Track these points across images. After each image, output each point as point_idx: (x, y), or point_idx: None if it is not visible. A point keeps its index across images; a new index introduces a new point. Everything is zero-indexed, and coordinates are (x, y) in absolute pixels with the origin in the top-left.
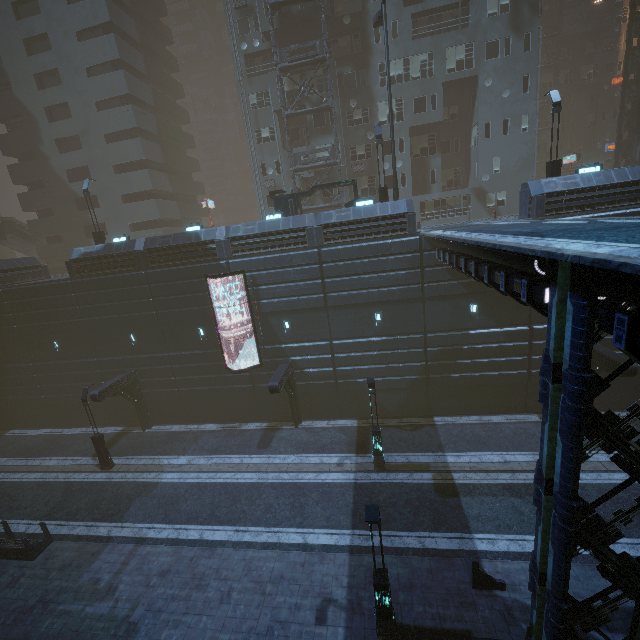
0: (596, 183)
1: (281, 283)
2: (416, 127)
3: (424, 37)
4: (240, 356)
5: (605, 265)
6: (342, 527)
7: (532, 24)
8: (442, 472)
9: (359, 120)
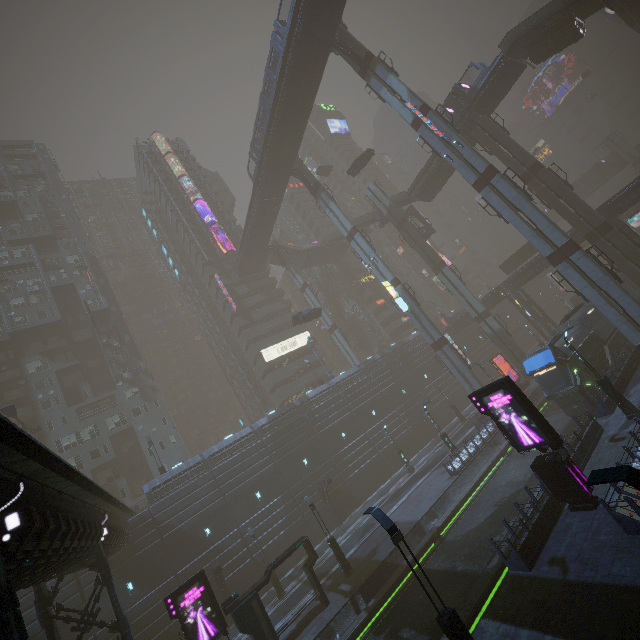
0: (176, 473)
1: None
2: (97, 467)
3: (88, 418)
4: None
5: None
6: None
7: (156, 395)
8: None
9: None
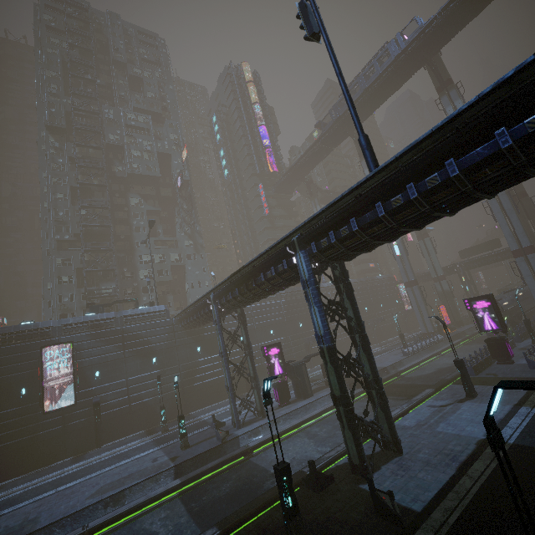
0: None
1: (96, 348)
2: (159, 282)
3: (160, 248)
4: (57, 403)
5: (212, 289)
6: (153, 448)
7: (202, 251)
8: (197, 421)
9: (129, 277)
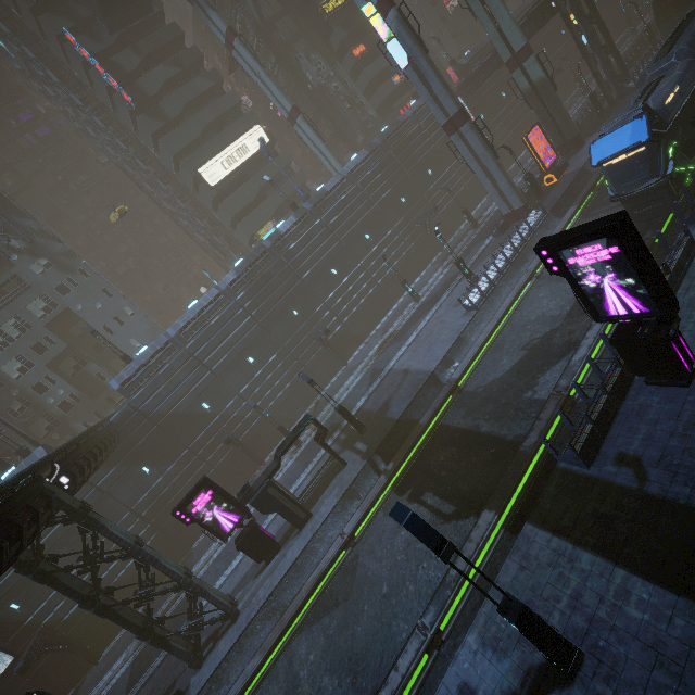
0: (143, 361)
1: None
2: (53, 360)
3: None
4: None
5: None
6: None
7: (77, 263)
8: None
9: None
